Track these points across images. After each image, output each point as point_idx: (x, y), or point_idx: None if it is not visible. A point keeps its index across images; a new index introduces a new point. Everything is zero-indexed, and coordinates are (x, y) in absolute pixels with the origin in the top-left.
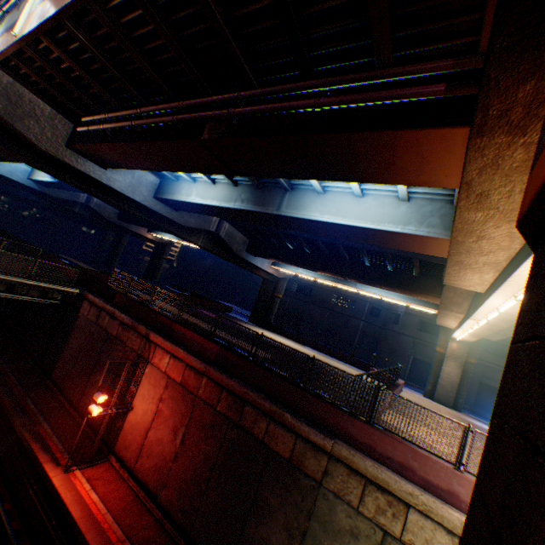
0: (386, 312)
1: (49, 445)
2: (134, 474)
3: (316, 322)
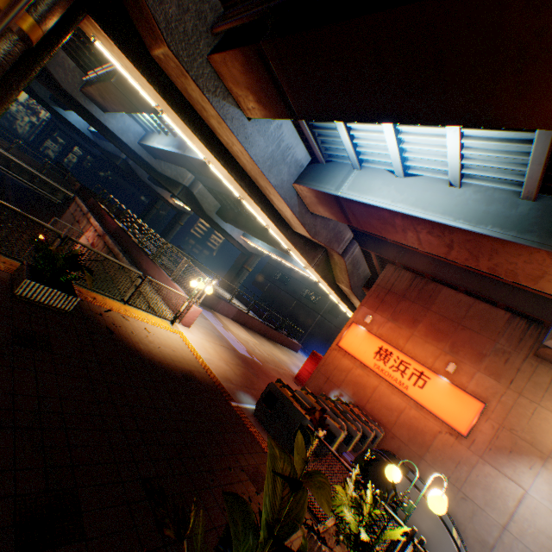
0: (345, 315)
1: None
2: None
3: (283, 308)
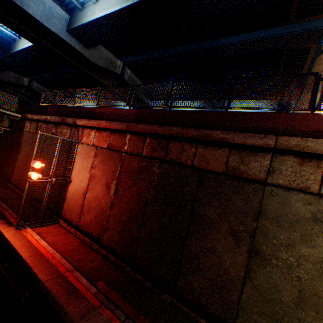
0: None
1: (4, 215)
2: (79, 229)
3: None
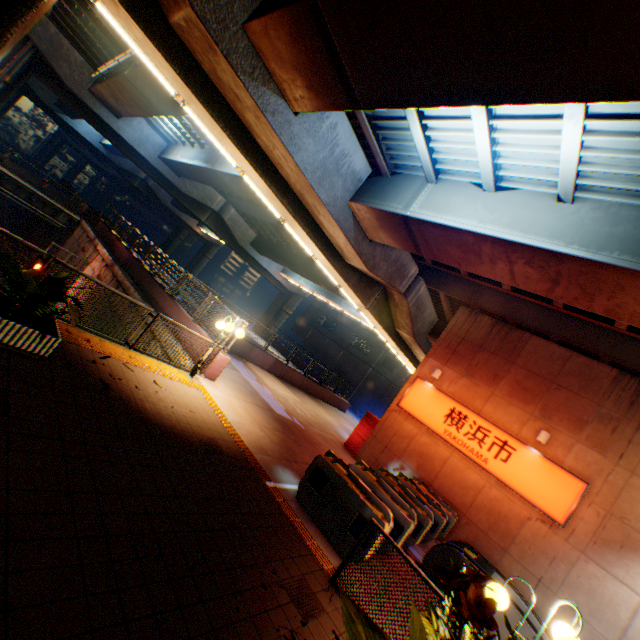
0: (401, 368)
1: None
2: None
3: (328, 358)
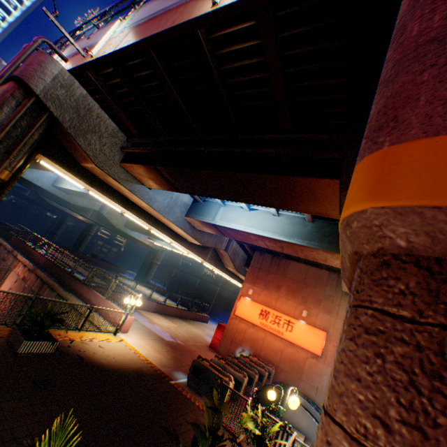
0: None
1: None
2: None
3: (190, 287)
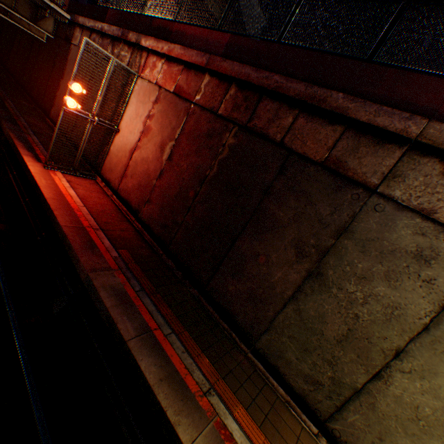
0: None
1: (33, 149)
2: (118, 195)
3: None
